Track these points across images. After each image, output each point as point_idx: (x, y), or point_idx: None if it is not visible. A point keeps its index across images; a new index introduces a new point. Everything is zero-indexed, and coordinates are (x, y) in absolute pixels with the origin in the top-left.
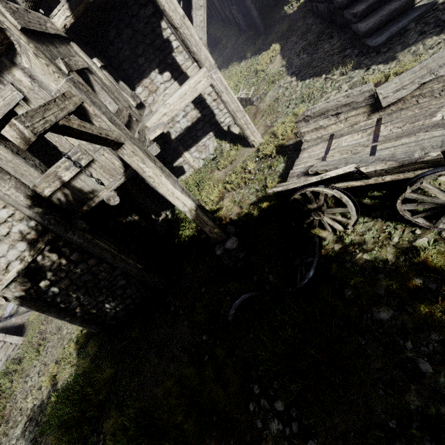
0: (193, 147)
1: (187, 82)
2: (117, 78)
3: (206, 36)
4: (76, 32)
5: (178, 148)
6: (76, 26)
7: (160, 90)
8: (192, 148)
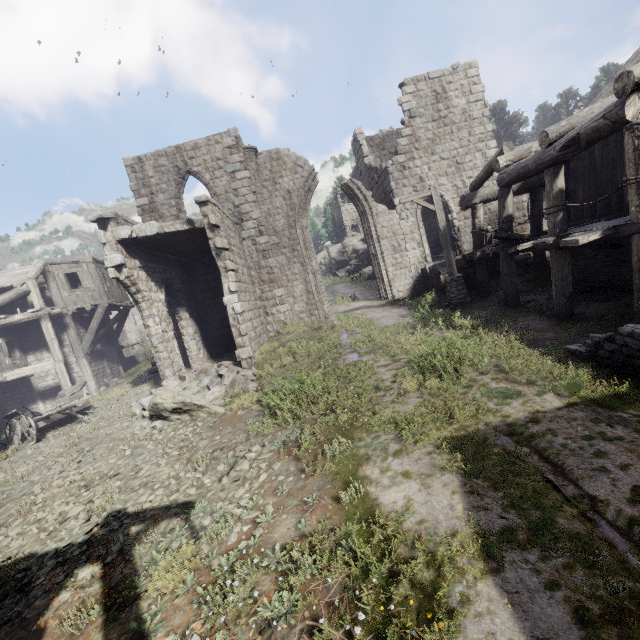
0: (50, 400)
1: (41, 363)
2: (16, 348)
3: (89, 345)
4: (2, 326)
5: (37, 397)
6: (4, 324)
7: (45, 360)
8: (49, 401)
